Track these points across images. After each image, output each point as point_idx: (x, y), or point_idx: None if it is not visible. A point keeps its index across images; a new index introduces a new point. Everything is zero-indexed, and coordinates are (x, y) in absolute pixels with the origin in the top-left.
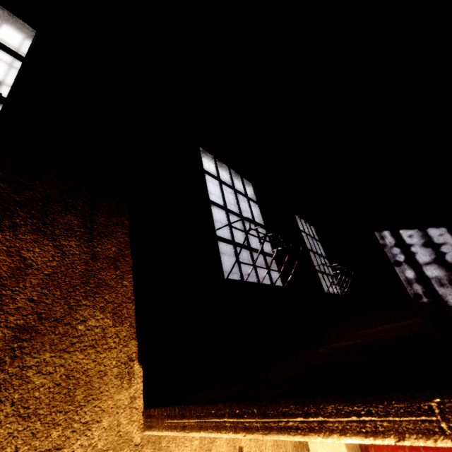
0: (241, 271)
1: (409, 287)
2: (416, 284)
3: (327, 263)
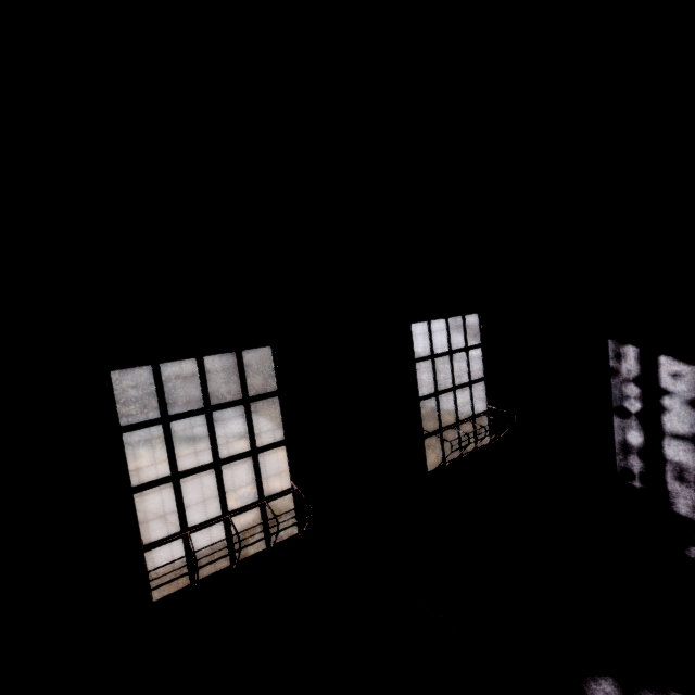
0: (192, 574)
1: (623, 456)
2: (635, 458)
3: (483, 387)
